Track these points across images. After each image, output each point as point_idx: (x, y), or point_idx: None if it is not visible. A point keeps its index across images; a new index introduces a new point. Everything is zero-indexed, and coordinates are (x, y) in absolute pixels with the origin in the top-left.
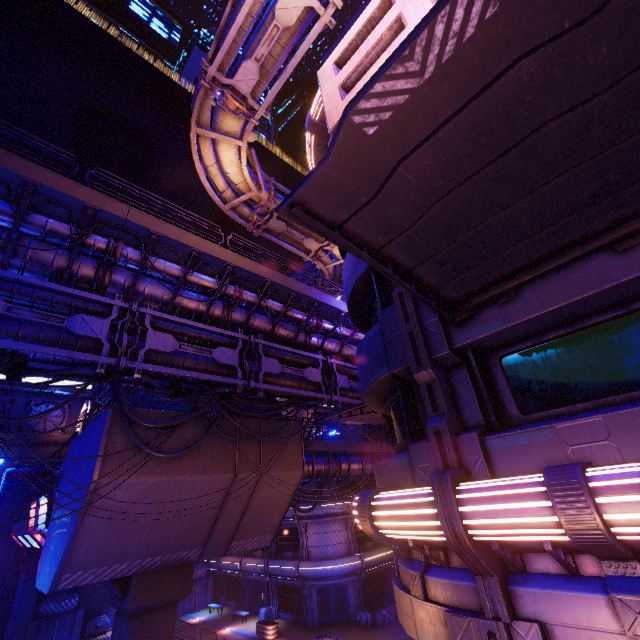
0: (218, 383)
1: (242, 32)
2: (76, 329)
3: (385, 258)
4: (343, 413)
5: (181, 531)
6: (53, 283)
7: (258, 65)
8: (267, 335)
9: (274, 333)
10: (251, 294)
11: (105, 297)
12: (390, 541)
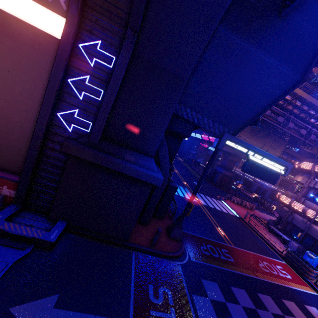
0: (273, 125)
1: None
2: None
3: None
4: (305, 147)
5: None
6: None
7: None
8: (295, 115)
9: (298, 115)
10: (299, 103)
11: None
12: (301, 168)
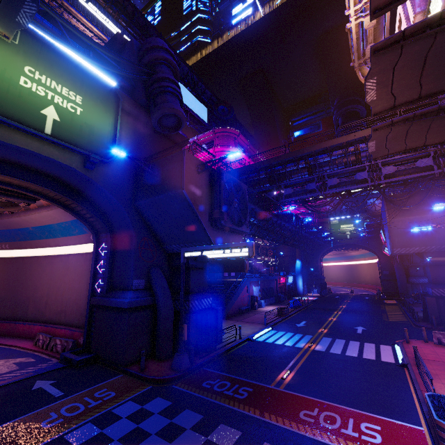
0: (426, 175)
1: (358, 43)
2: (358, 178)
3: (410, 149)
4: None
5: (440, 237)
6: (346, 168)
7: (372, 43)
8: None
9: None
10: None
11: (361, 164)
12: None
